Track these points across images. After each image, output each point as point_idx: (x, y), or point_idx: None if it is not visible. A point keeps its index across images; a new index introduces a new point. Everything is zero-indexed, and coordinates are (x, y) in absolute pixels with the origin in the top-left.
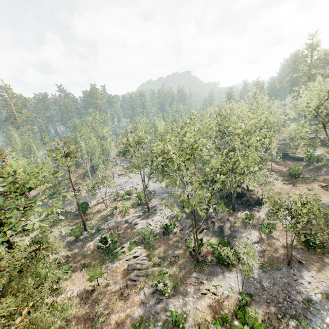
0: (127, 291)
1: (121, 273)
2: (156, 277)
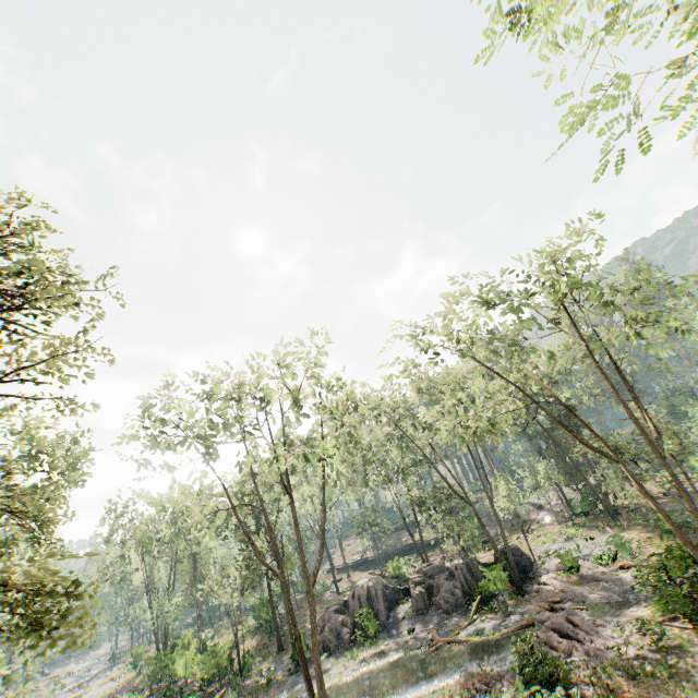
0: None
1: None
2: None
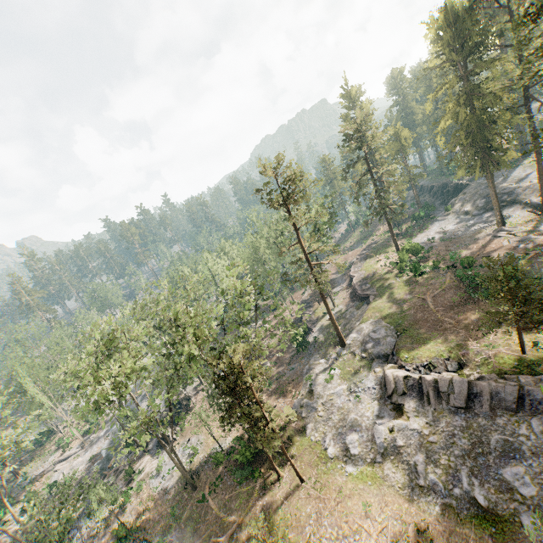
0: None
1: None
2: None
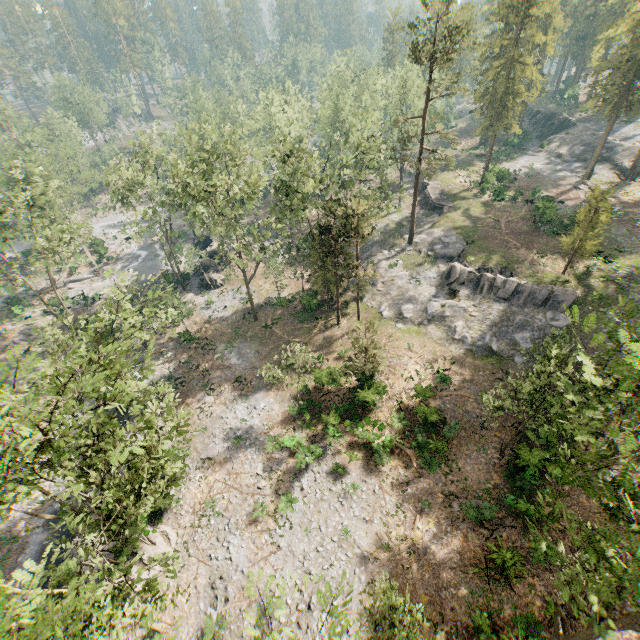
0: (4, 350)
1: (13, 335)
2: (36, 344)
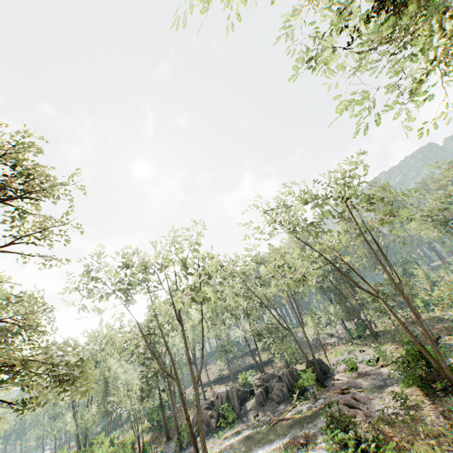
0: None
1: None
2: None
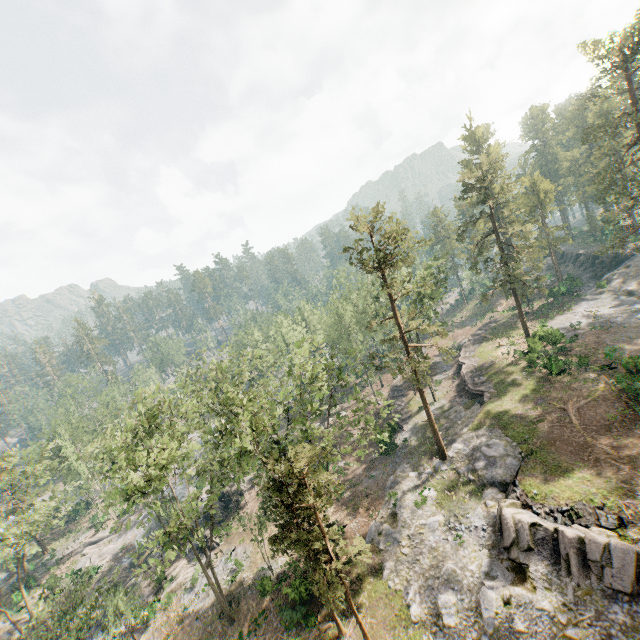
0: None
1: None
2: None
